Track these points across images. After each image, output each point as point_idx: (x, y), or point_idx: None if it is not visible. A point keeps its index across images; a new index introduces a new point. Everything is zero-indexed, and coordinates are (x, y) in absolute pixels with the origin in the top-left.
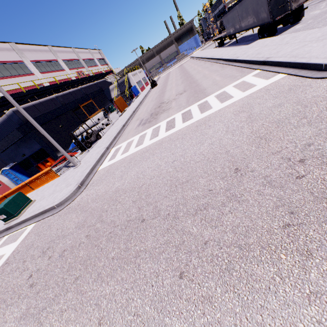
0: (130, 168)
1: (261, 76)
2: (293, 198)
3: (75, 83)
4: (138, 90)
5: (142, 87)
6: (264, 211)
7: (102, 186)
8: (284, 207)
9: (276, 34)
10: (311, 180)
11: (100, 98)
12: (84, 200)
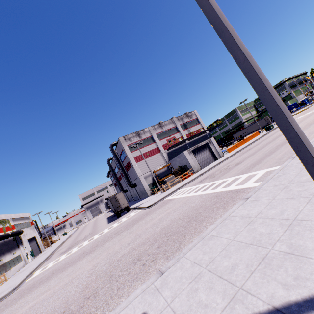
0: None
1: None
2: None
3: None
4: None
5: None
6: None
7: None
8: None
9: None
10: None
11: None
12: None
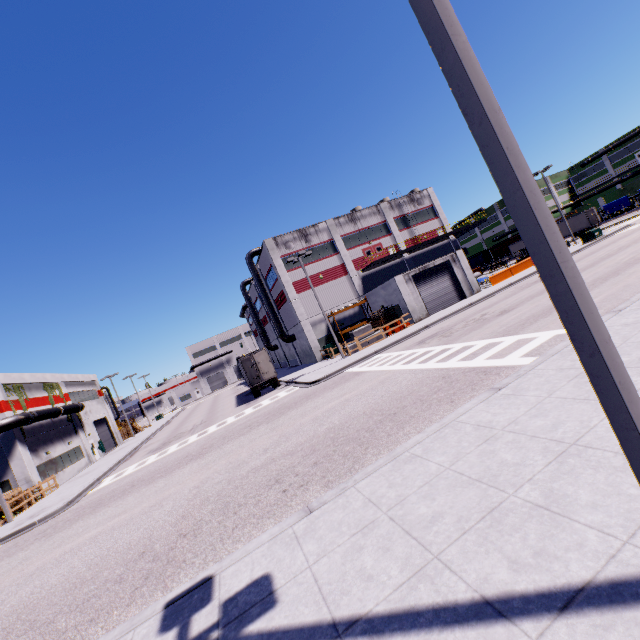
0: None
1: None
2: None
3: None
4: None
5: None
6: None
7: None
8: None
9: None
10: None
11: None
12: None
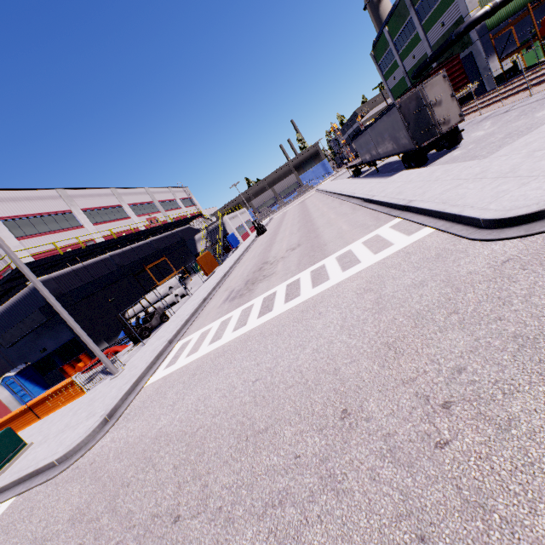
0: (190, 388)
1: (401, 228)
2: (427, 498)
3: (142, 234)
4: (238, 238)
5: (244, 234)
6: (376, 525)
7: (141, 422)
8: (410, 519)
9: (428, 162)
10: (459, 455)
11: (179, 253)
12: (103, 452)
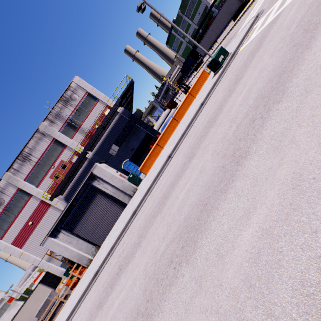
0: None
1: None
2: None
3: None
4: None
5: None
6: None
7: None
8: None
9: None
10: None
11: None
12: None
